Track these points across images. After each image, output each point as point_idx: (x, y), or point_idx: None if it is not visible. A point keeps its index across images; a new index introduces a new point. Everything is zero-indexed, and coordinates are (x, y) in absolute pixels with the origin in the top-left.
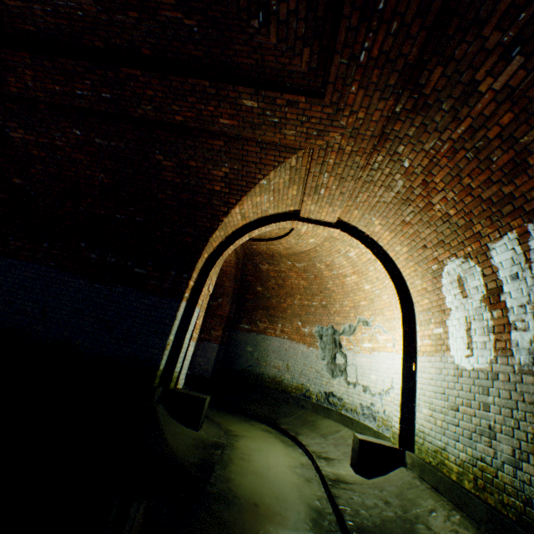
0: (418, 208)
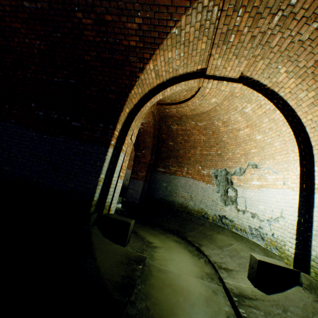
0: None
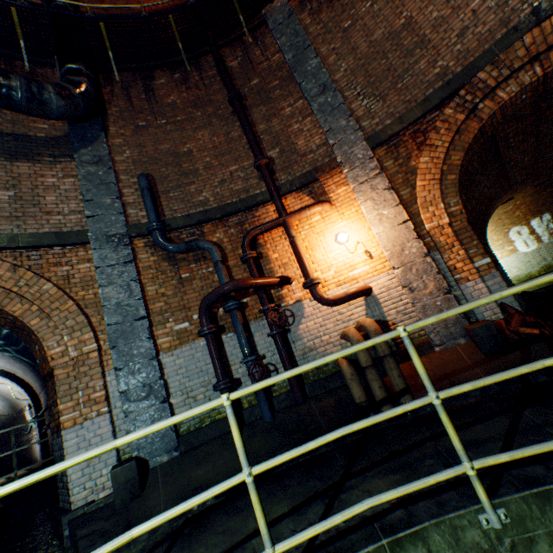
0: (509, 214)
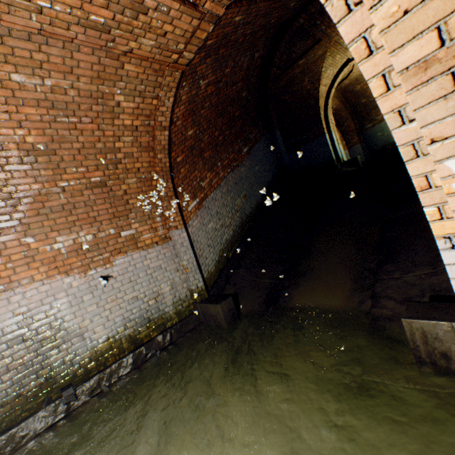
0: None
